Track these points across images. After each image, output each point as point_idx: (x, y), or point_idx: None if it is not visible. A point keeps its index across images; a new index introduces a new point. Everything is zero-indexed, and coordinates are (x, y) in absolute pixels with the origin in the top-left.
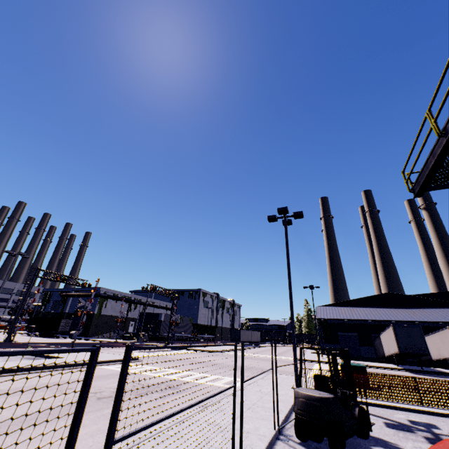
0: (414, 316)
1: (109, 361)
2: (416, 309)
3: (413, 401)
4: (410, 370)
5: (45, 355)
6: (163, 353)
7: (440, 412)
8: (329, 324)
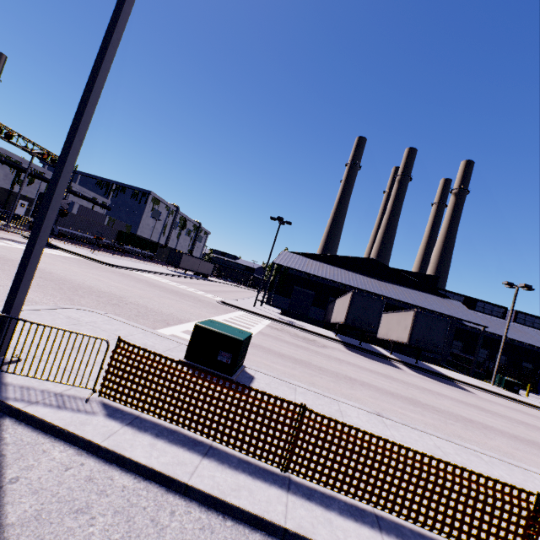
0: (384, 291)
1: None
2: (390, 284)
3: (269, 460)
4: (346, 344)
5: None
6: None
7: (308, 538)
8: (288, 275)
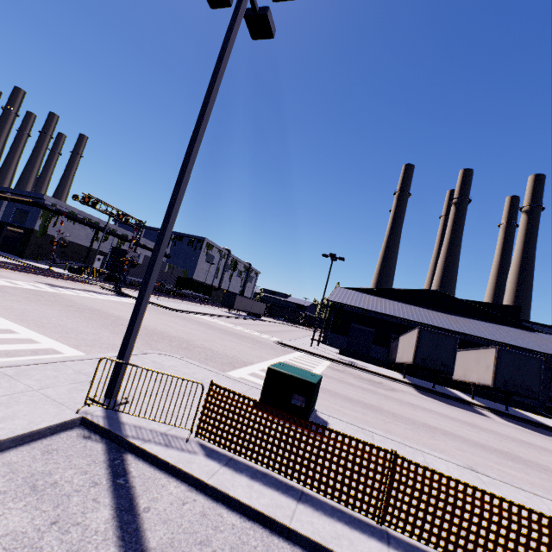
0: (455, 325)
1: None
2: (461, 317)
3: (362, 510)
4: (416, 387)
5: None
6: (76, 293)
7: None
8: (344, 311)
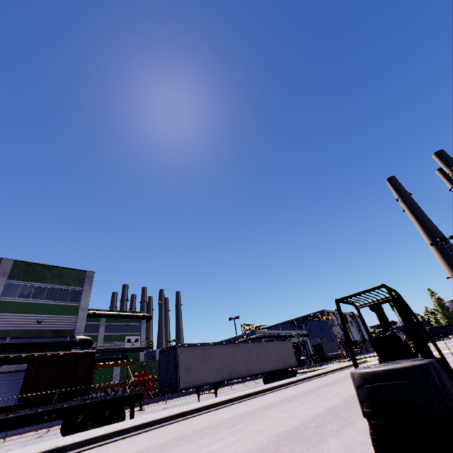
0: None
1: (360, 362)
2: None
3: None
4: None
5: (314, 370)
6: None
7: None
8: None
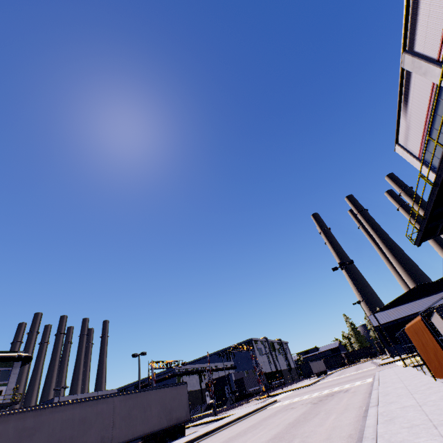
0: None
1: (267, 404)
2: None
3: None
4: None
5: (218, 418)
6: (277, 398)
7: None
8: (384, 328)
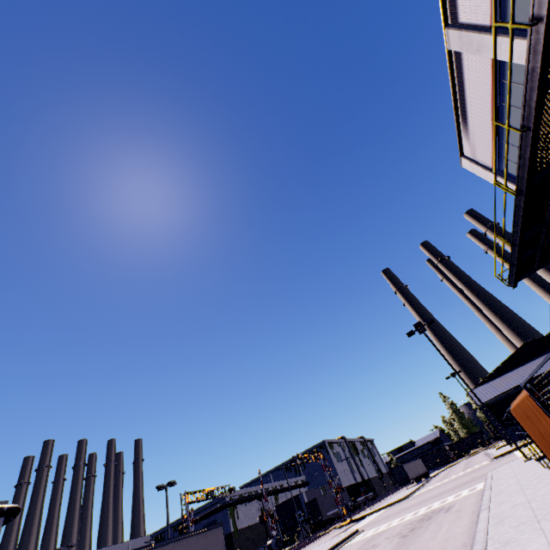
0: None
1: (344, 539)
2: None
3: None
4: None
5: None
6: (361, 524)
7: None
8: (493, 406)
